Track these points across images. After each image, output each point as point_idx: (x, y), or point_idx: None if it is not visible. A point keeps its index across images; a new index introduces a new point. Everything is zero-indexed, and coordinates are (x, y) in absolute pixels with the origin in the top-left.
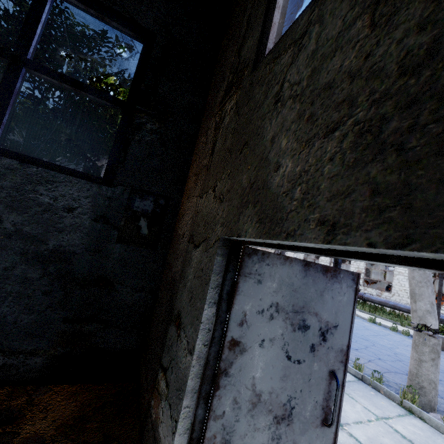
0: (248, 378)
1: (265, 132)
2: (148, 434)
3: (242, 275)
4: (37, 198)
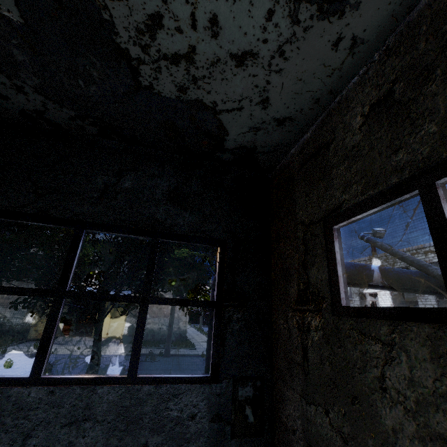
0: None
1: (380, 412)
2: None
3: None
4: (169, 414)
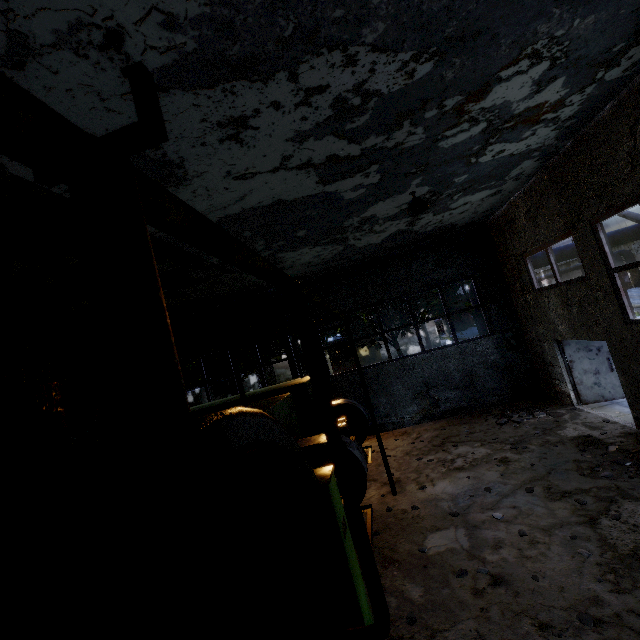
0: (579, 367)
1: (550, 316)
2: (560, 396)
3: (563, 345)
4: (477, 350)
